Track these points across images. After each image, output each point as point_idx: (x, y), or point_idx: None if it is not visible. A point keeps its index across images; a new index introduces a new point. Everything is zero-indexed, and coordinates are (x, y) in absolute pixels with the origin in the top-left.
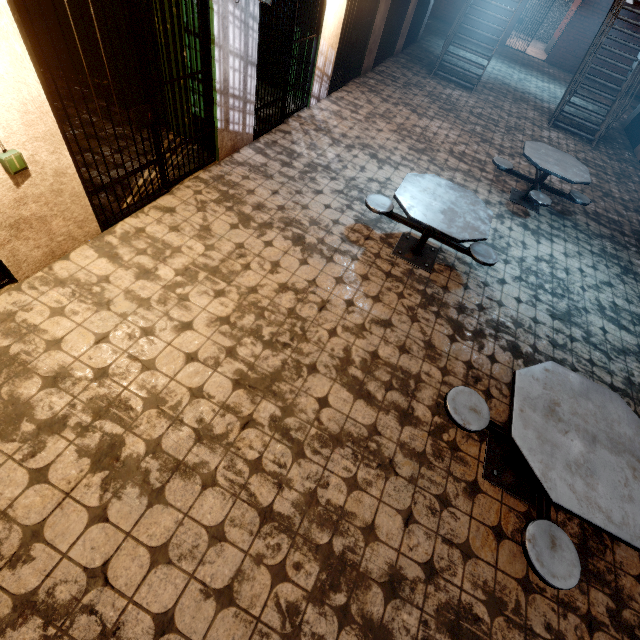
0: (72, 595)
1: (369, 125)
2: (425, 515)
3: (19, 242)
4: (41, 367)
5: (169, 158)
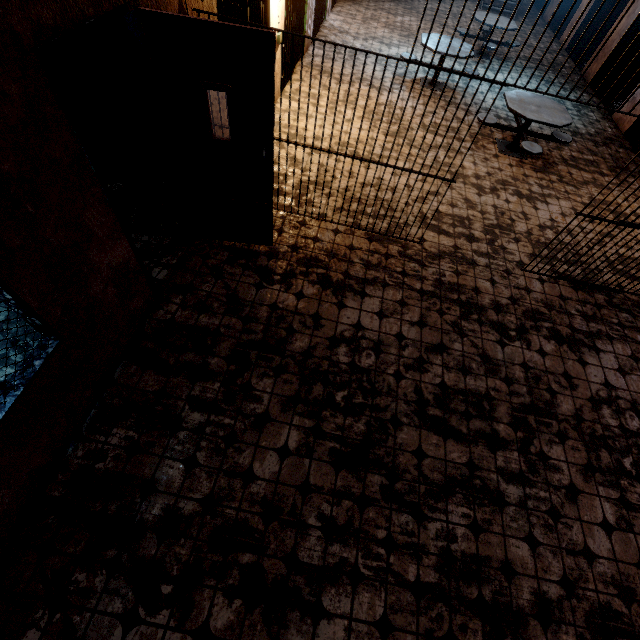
0: (375, 182)
1: (368, 26)
2: (481, 163)
3: None
4: (308, 136)
5: None
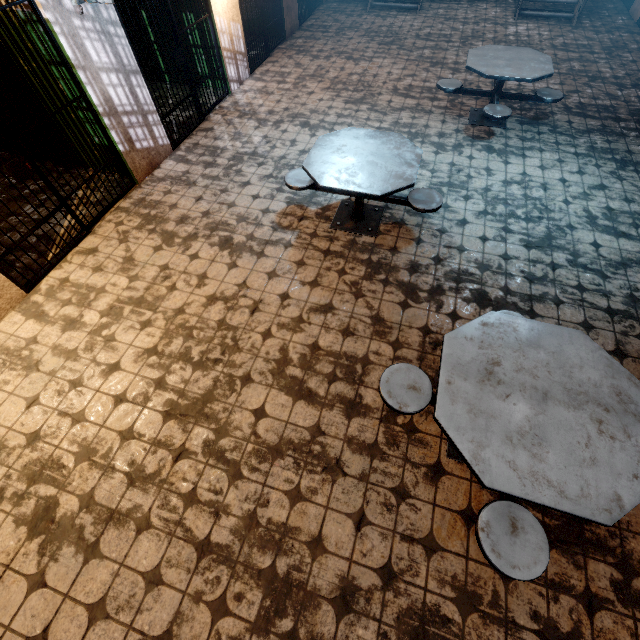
0: None
1: (298, 91)
2: (379, 514)
3: None
4: None
5: (89, 197)
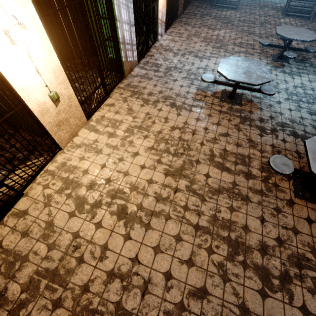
0: (127, 269)
1: (189, 41)
2: (270, 217)
3: (60, 131)
4: (84, 182)
5: None
